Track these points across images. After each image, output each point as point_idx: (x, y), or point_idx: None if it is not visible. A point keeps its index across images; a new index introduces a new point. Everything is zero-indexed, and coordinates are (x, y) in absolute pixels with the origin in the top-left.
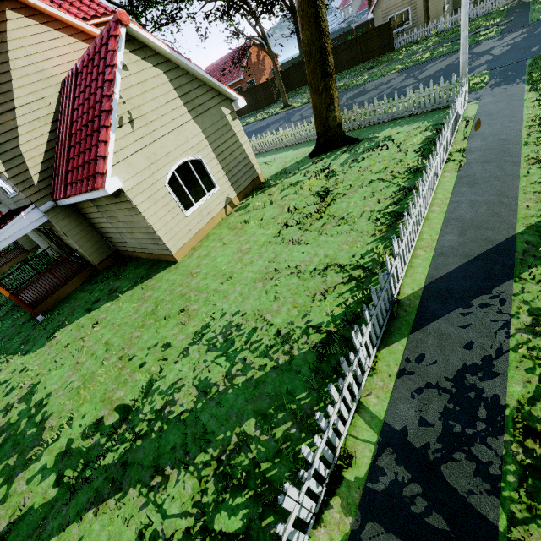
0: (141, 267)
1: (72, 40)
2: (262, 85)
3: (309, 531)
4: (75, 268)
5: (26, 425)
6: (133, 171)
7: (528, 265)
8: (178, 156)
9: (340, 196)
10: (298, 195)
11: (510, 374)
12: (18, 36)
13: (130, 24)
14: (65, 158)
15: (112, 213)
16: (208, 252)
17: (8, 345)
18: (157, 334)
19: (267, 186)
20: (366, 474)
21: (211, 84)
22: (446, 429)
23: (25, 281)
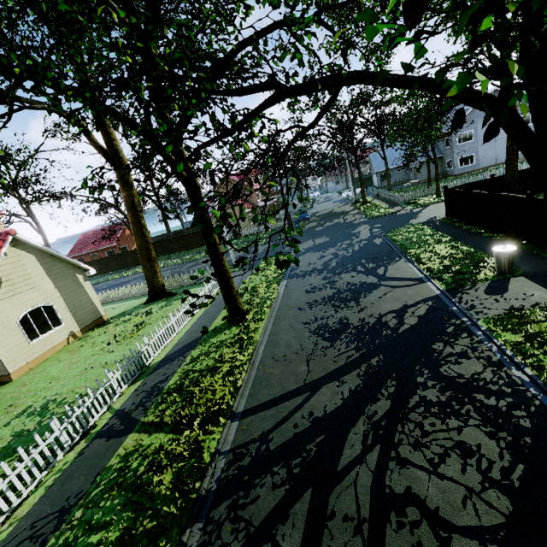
0: None
1: None
2: (130, 252)
3: (65, 452)
4: None
5: None
6: None
7: (200, 343)
8: (33, 303)
9: (148, 325)
10: (126, 327)
11: (172, 379)
12: None
13: (17, 234)
14: None
15: None
16: (44, 368)
17: None
18: None
19: (107, 323)
20: (101, 428)
21: (70, 261)
22: (140, 402)
23: None
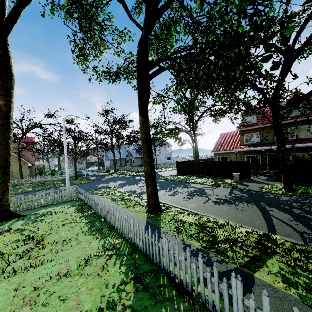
0: None
1: None
2: None
3: None
4: None
5: None
6: None
7: (159, 223)
8: None
9: (47, 235)
10: None
11: (191, 243)
12: None
13: None
14: None
15: None
16: None
17: None
18: None
19: None
20: None
21: None
22: (204, 263)
23: None
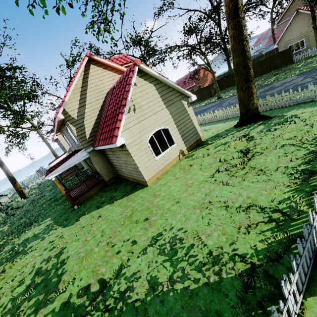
0: (128, 186)
1: (114, 74)
2: (205, 88)
3: None
4: (97, 181)
5: (53, 274)
6: (132, 134)
7: None
8: (156, 127)
9: (258, 154)
10: (227, 151)
11: None
12: (93, 75)
13: (140, 65)
14: (101, 127)
15: (118, 155)
16: (166, 182)
17: (59, 219)
18: (130, 232)
19: (206, 144)
20: None
21: (178, 89)
22: None
23: (74, 185)
